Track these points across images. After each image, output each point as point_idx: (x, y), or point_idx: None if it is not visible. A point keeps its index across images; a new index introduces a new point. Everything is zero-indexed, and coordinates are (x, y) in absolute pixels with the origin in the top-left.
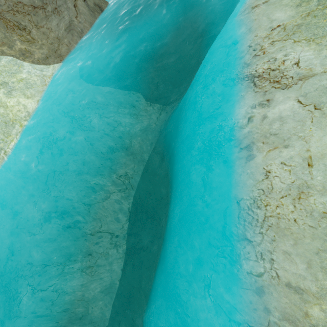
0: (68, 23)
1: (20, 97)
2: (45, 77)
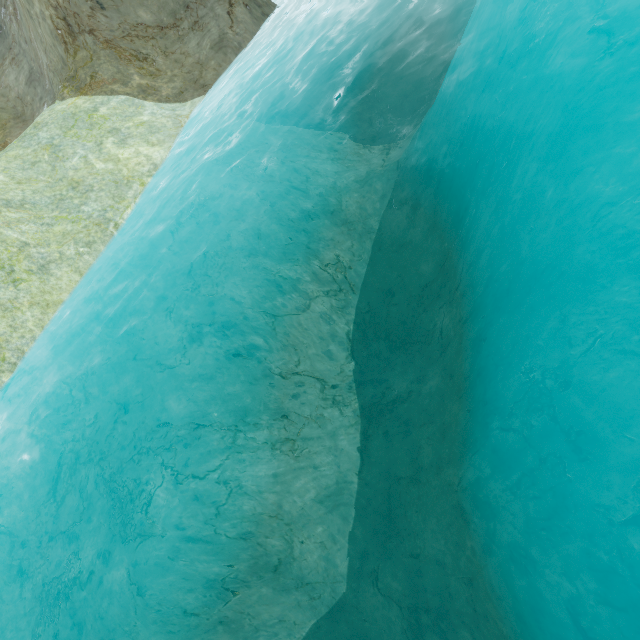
0: (217, 37)
1: (141, 146)
2: (179, 117)
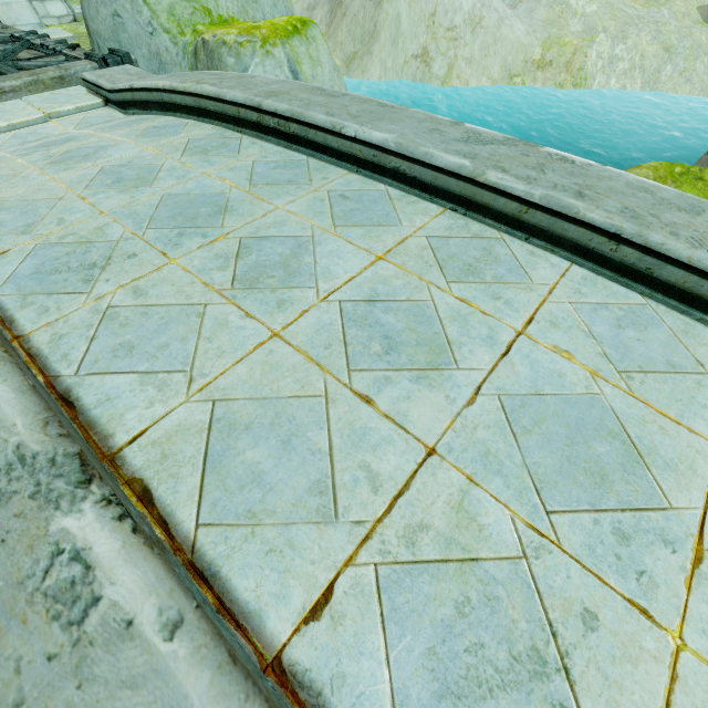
0: None
1: None
2: None
